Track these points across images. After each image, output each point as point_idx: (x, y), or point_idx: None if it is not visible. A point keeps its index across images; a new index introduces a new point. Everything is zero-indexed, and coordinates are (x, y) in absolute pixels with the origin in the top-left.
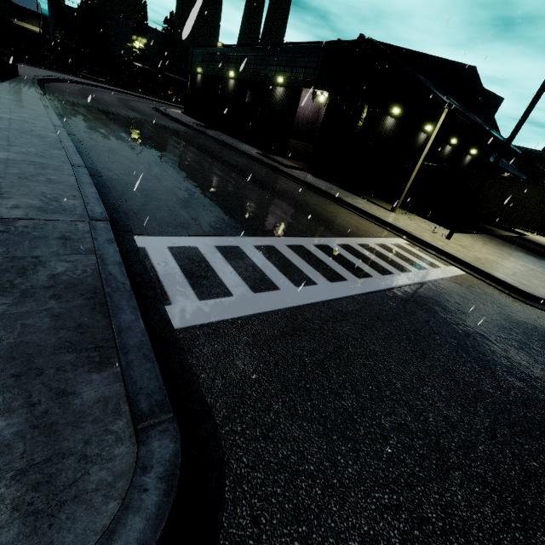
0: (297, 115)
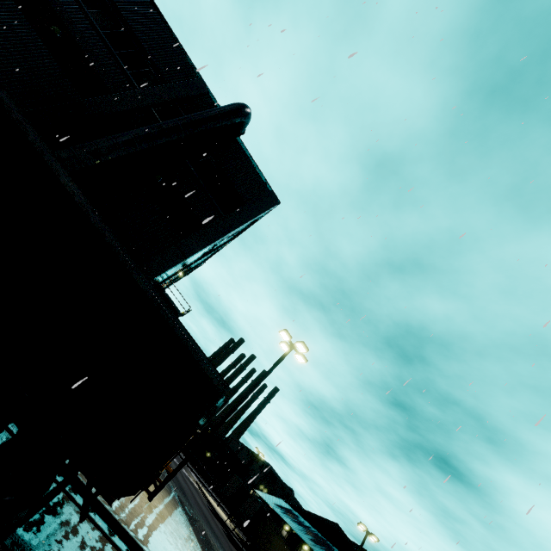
0: None
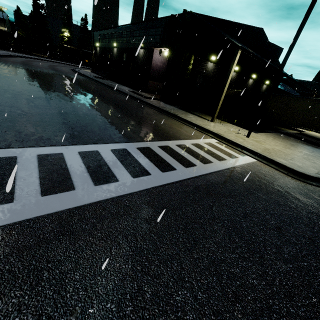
0: (152, 65)
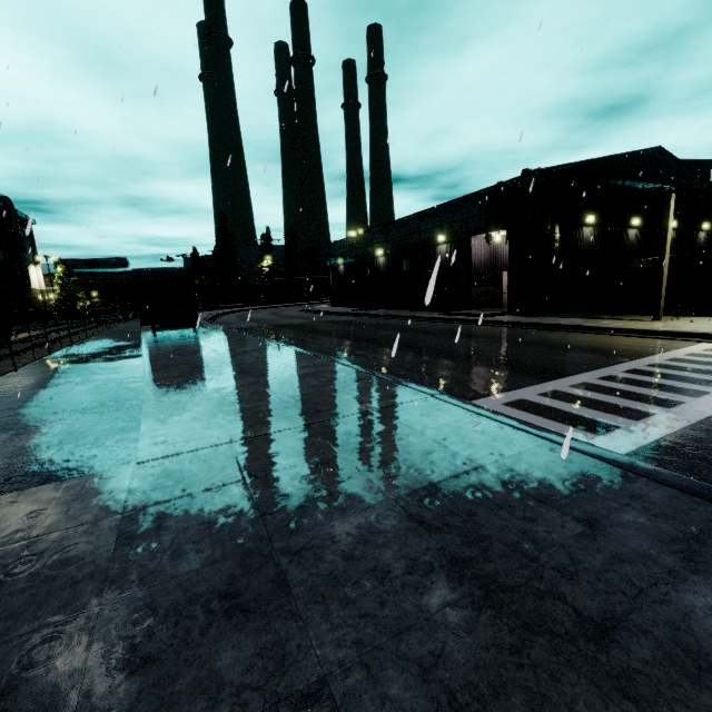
0: (473, 263)
